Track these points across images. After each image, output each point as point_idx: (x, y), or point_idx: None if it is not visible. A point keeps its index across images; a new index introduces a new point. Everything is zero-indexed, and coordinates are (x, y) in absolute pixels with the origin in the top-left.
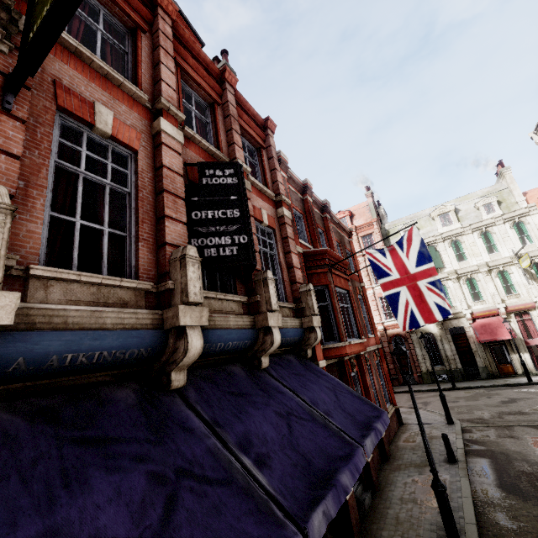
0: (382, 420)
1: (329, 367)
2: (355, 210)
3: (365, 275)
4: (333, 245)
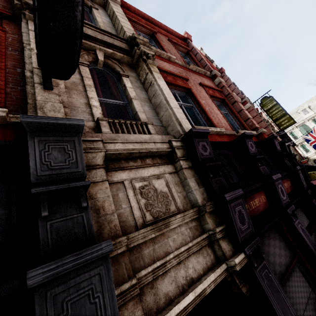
0: None
1: None
2: None
3: None
4: None
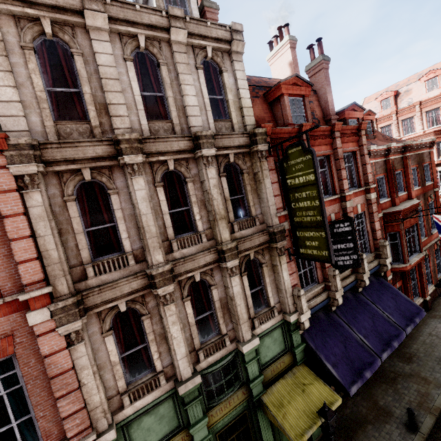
0: (420, 316)
1: (394, 274)
2: None
3: None
4: (409, 180)
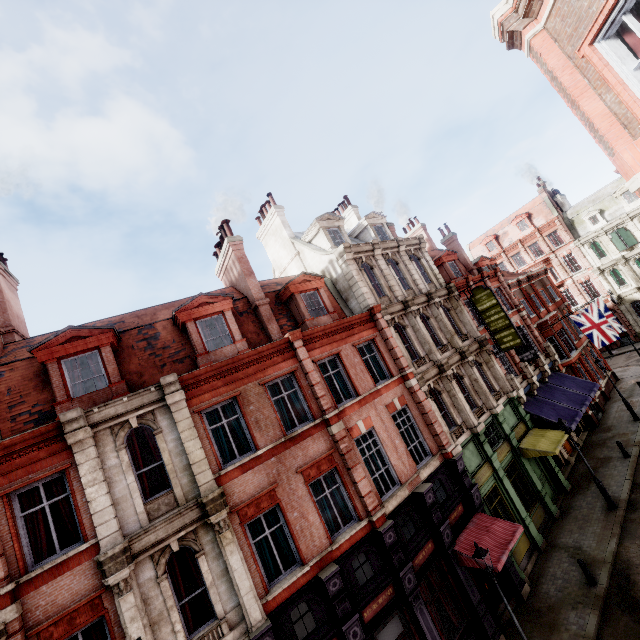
0: (596, 387)
1: (566, 370)
2: (531, 210)
3: (560, 268)
4: (542, 299)
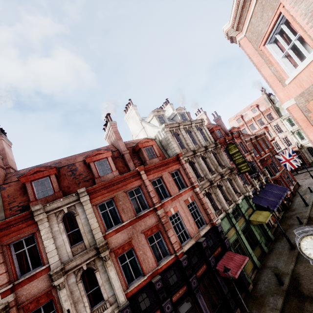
0: (287, 190)
1: (273, 181)
2: (258, 103)
3: (272, 131)
4: (262, 147)
